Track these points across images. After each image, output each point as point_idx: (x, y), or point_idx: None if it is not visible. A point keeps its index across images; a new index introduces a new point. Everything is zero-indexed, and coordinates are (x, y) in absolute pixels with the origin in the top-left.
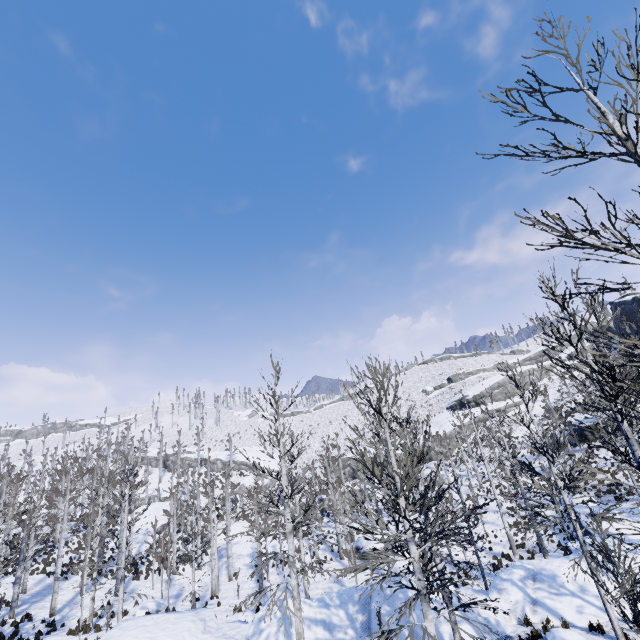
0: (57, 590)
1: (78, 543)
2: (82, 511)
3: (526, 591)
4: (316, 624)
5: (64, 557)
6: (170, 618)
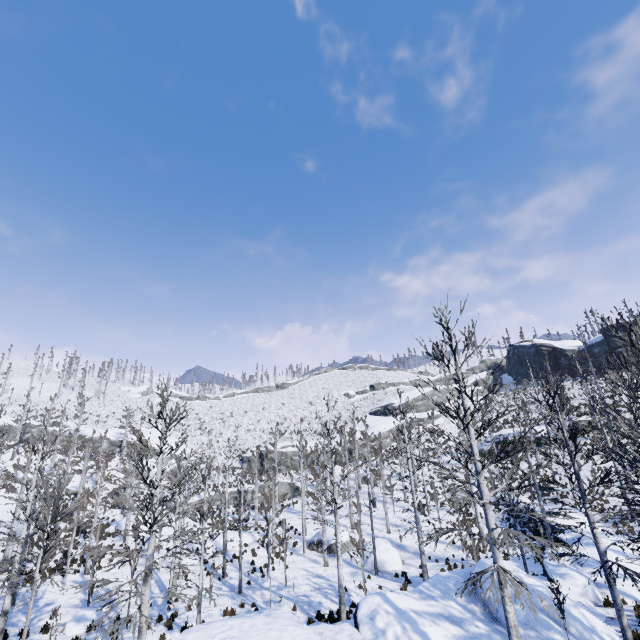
0: None
1: None
2: None
3: (585, 575)
4: (439, 619)
5: None
6: (257, 624)
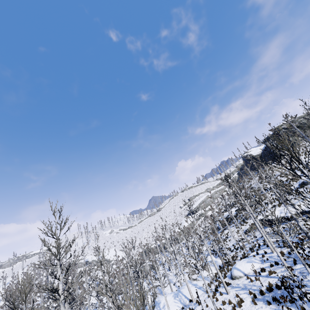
0: None
1: None
2: None
3: None
4: None
5: None
6: None
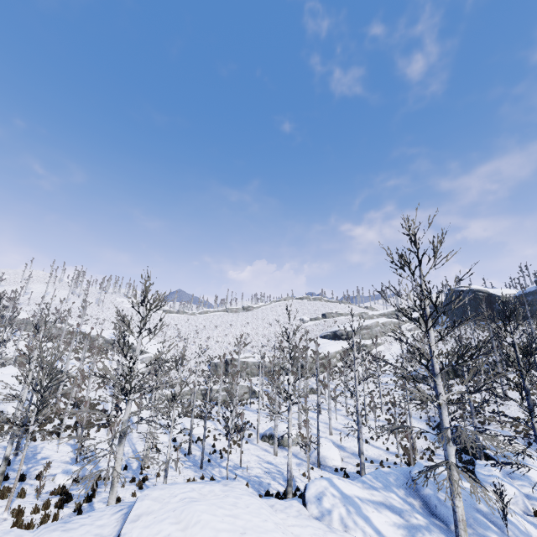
0: None
1: None
2: None
3: (516, 487)
4: (380, 507)
5: None
6: (215, 490)
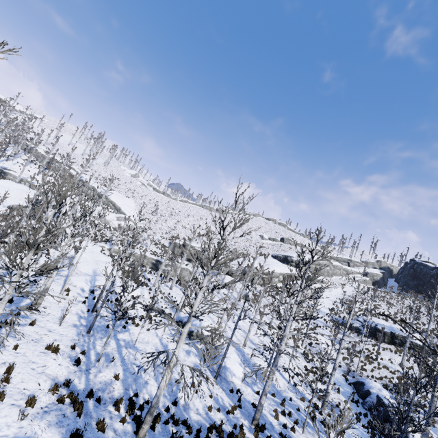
0: None
1: None
2: None
3: None
4: None
5: None
6: None
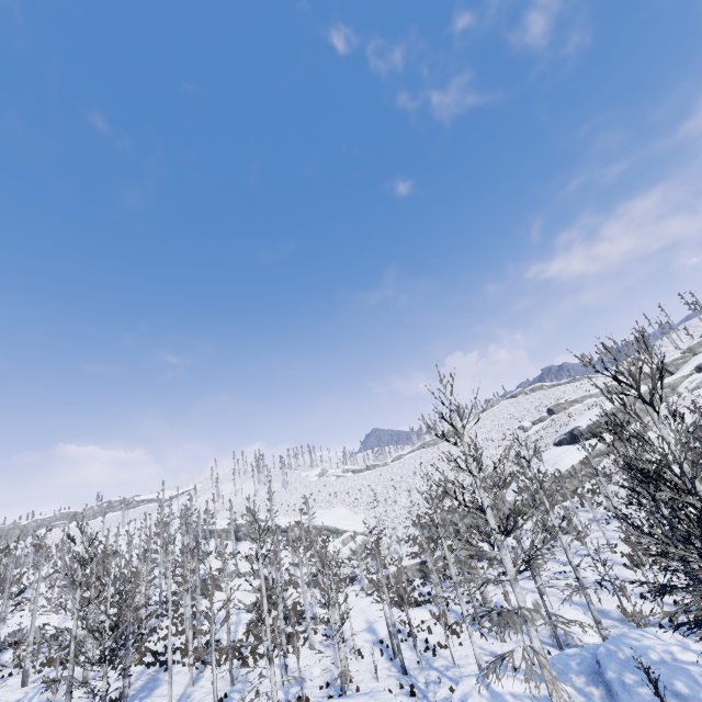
0: (169, 682)
1: (167, 629)
2: (161, 593)
3: None
4: None
5: (157, 645)
6: None
